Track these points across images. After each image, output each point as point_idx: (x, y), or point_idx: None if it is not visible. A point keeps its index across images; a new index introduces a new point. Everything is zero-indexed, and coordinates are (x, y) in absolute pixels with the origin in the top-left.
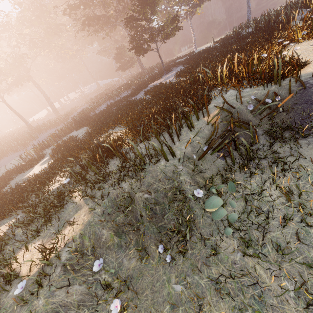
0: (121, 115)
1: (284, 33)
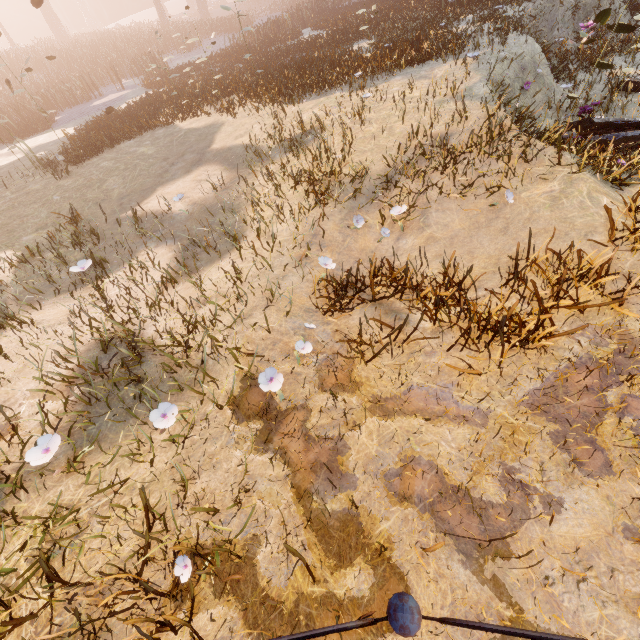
0: None
1: None
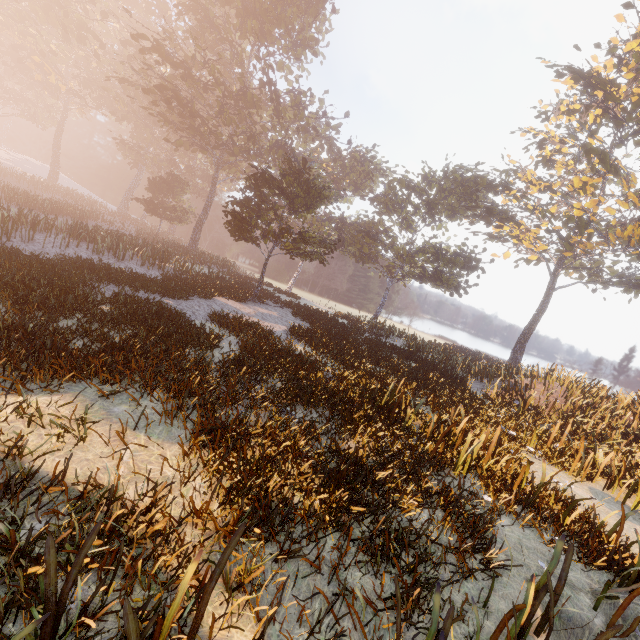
0: (141, 343)
1: (490, 410)
